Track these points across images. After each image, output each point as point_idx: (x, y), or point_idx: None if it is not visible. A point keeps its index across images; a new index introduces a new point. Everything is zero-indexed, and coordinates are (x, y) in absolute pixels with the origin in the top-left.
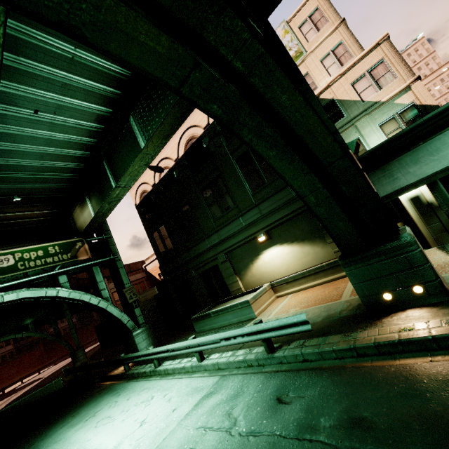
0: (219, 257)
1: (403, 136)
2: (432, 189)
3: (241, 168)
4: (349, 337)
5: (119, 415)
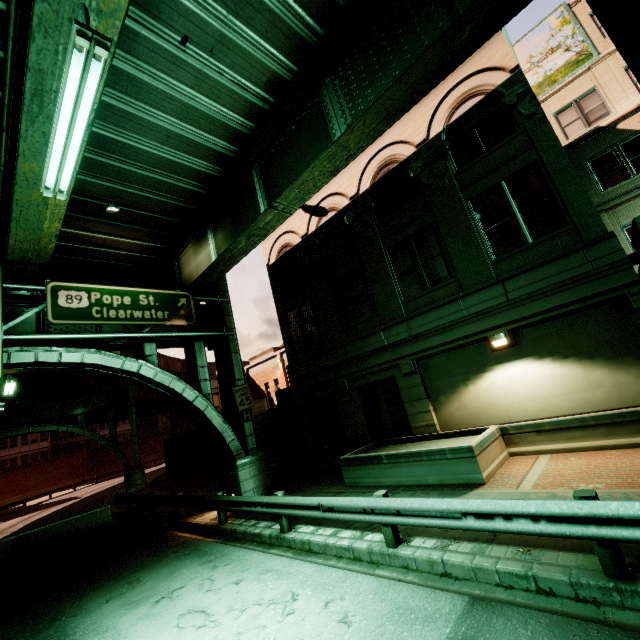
0: (401, 364)
1: None
2: None
3: (479, 215)
4: None
5: (226, 616)
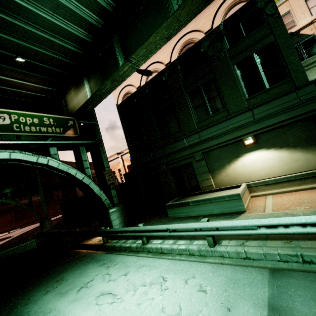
0: (195, 155)
1: None
2: None
3: (240, 73)
4: None
5: (126, 295)
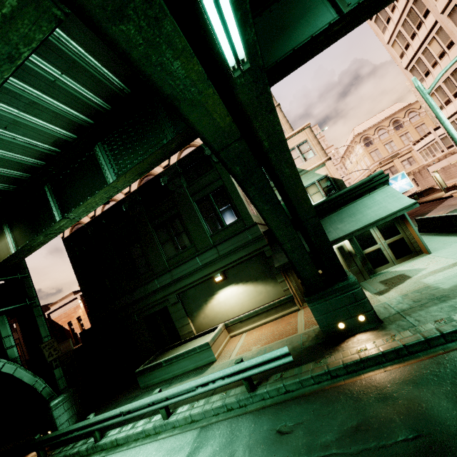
0: (170, 298)
1: (331, 201)
2: (350, 241)
3: (201, 210)
4: (321, 363)
5: None
